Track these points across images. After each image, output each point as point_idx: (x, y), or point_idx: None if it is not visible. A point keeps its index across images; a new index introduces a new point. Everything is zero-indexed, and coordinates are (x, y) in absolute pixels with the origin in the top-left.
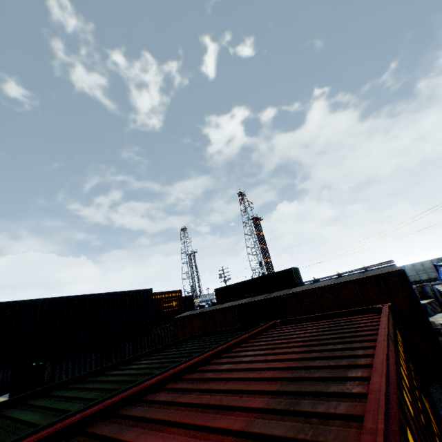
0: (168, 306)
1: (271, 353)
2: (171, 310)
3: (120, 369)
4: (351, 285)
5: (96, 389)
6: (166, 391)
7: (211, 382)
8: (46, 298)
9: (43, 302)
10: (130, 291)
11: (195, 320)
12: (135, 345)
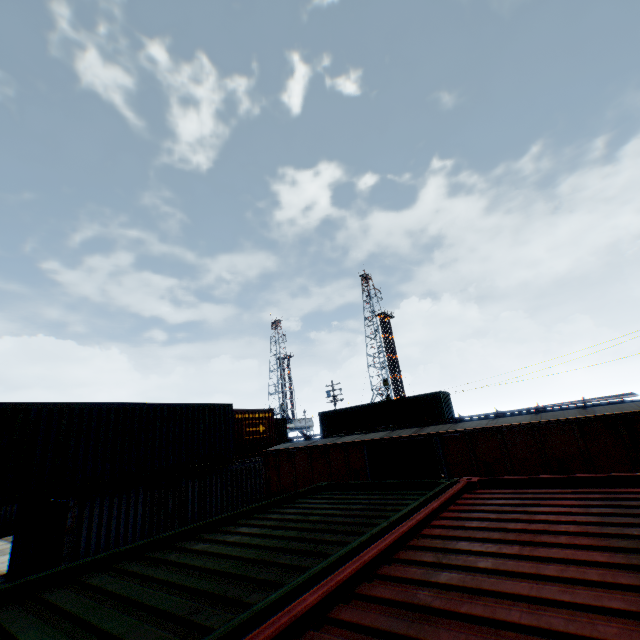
0: (252, 432)
1: (534, 557)
2: (257, 438)
3: (204, 540)
4: (566, 427)
5: (172, 585)
6: (343, 631)
7: (456, 628)
8: (77, 403)
9: (71, 408)
10: (200, 404)
11: (297, 457)
12: (202, 486)
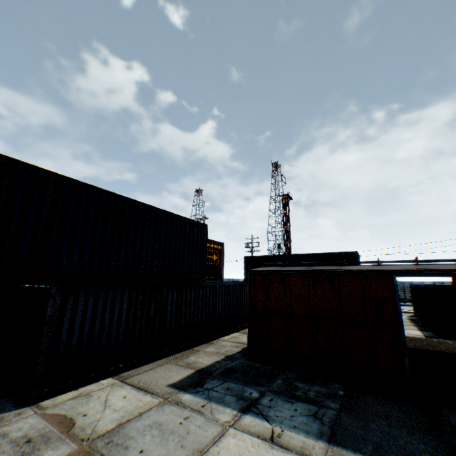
0: (208, 259)
1: None
2: (211, 264)
3: None
4: None
5: None
6: None
7: None
8: (65, 177)
9: (58, 180)
10: (183, 218)
11: (293, 279)
12: (179, 296)
